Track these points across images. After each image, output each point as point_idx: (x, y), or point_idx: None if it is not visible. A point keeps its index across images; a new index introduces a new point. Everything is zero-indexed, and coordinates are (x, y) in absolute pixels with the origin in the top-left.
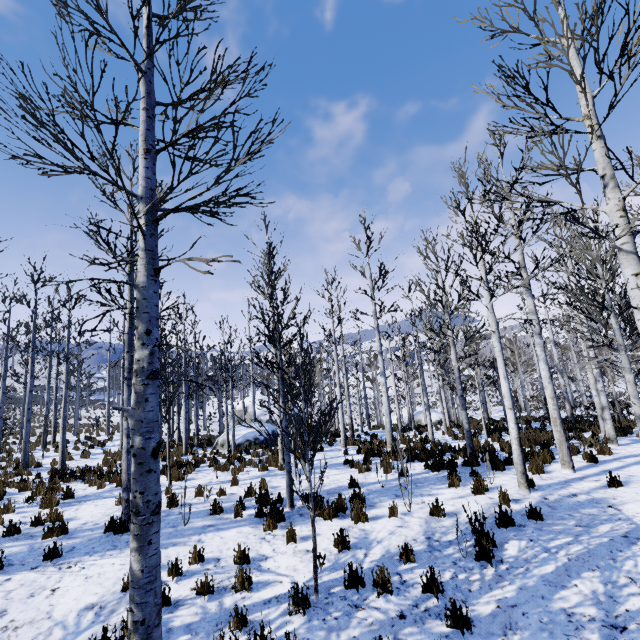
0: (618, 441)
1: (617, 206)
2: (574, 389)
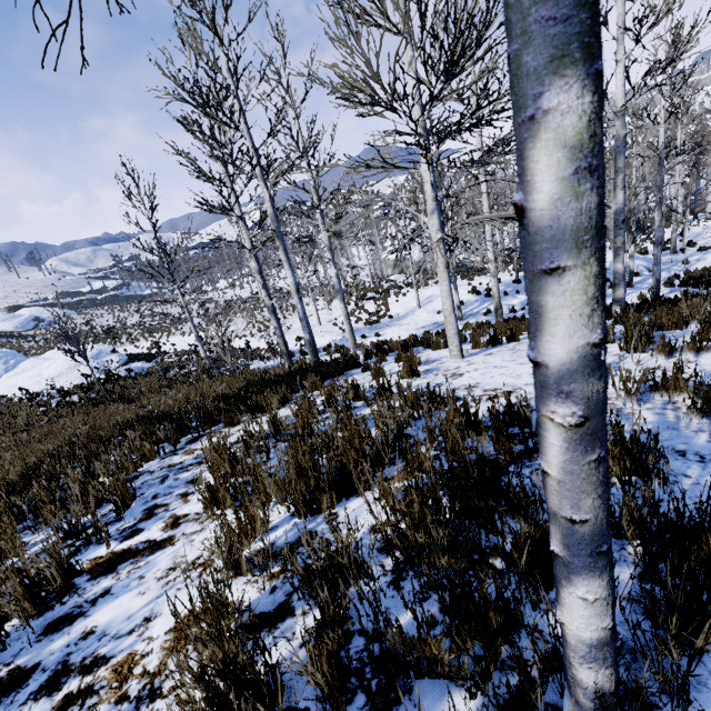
0: None
1: None
2: None
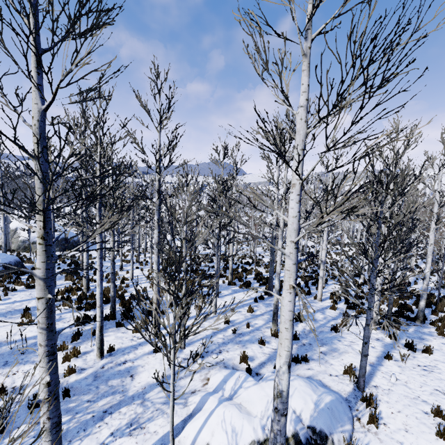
0: (225, 291)
1: (38, 233)
2: (268, 230)
